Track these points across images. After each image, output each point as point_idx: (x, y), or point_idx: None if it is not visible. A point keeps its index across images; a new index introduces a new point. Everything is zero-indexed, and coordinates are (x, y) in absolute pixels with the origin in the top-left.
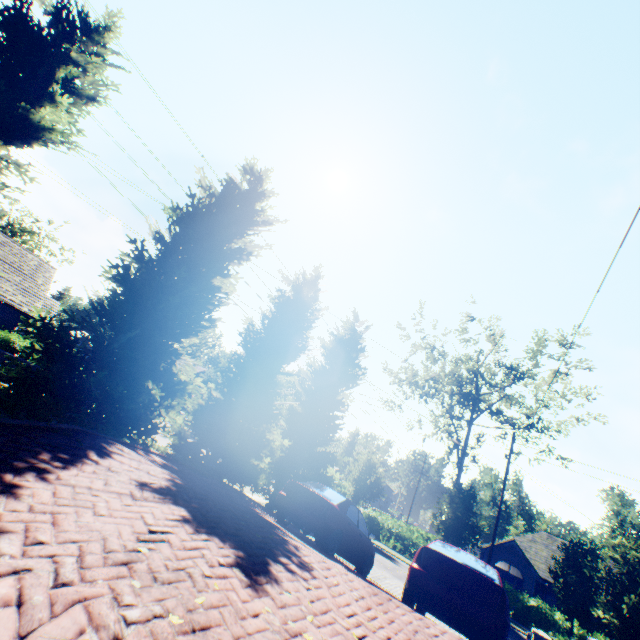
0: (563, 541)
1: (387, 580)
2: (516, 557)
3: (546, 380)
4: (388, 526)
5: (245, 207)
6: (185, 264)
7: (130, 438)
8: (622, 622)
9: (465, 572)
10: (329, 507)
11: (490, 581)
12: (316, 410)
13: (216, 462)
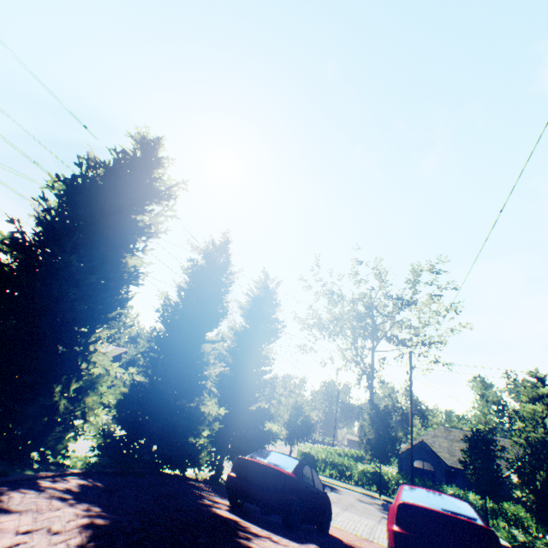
0: (464, 433)
1: (339, 517)
2: (426, 454)
3: (425, 303)
4: (322, 457)
5: (142, 175)
6: (80, 243)
7: (32, 463)
8: (538, 497)
9: (451, 522)
10: (286, 479)
11: (479, 526)
12: (244, 370)
13: (151, 452)
